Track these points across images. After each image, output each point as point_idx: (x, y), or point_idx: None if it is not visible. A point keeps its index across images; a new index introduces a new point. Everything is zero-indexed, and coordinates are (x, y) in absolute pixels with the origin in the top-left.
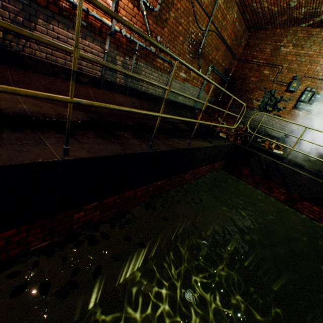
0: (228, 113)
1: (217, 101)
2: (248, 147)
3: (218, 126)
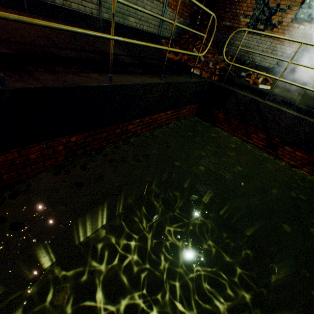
0: (182, 27)
1: (194, 25)
2: (225, 84)
3: (167, 51)
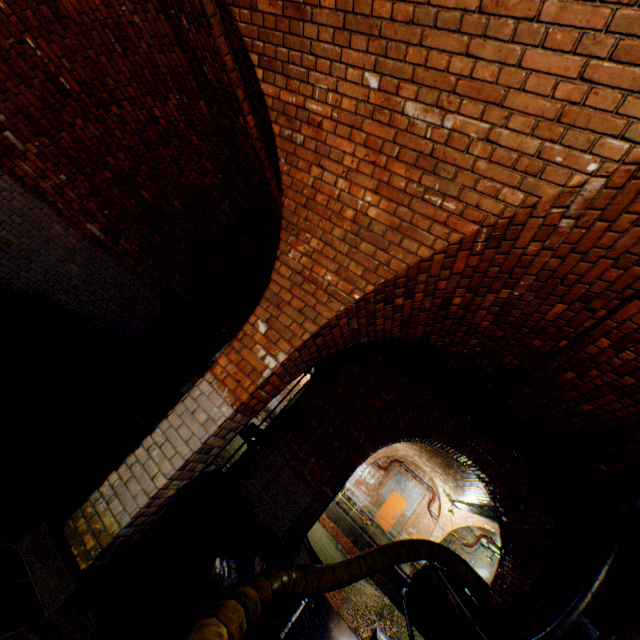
0: None
1: None
2: None
3: None
